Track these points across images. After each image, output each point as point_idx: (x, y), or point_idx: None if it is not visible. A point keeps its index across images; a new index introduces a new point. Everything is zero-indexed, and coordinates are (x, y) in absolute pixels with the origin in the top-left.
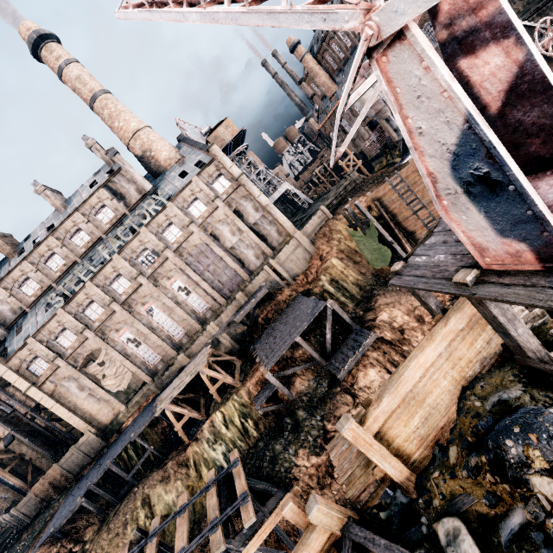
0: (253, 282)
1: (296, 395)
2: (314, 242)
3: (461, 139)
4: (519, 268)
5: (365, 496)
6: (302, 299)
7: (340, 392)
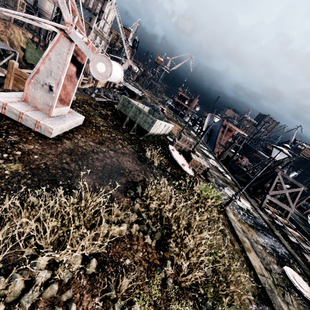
0: None
1: None
2: None
3: (124, 70)
4: None
5: None
6: None
7: None
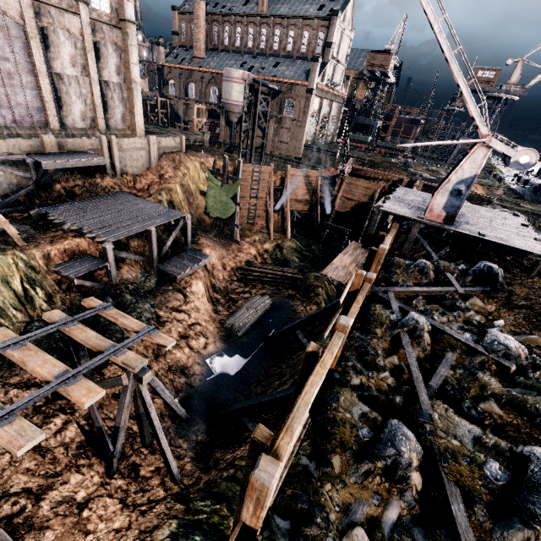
0: (77, 140)
1: (121, 281)
2: (160, 158)
3: (468, 178)
4: (436, 221)
5: (192, 364)
6: (139, 199)
7: (172, 290)
